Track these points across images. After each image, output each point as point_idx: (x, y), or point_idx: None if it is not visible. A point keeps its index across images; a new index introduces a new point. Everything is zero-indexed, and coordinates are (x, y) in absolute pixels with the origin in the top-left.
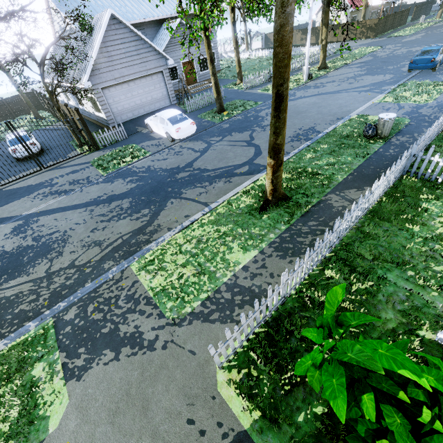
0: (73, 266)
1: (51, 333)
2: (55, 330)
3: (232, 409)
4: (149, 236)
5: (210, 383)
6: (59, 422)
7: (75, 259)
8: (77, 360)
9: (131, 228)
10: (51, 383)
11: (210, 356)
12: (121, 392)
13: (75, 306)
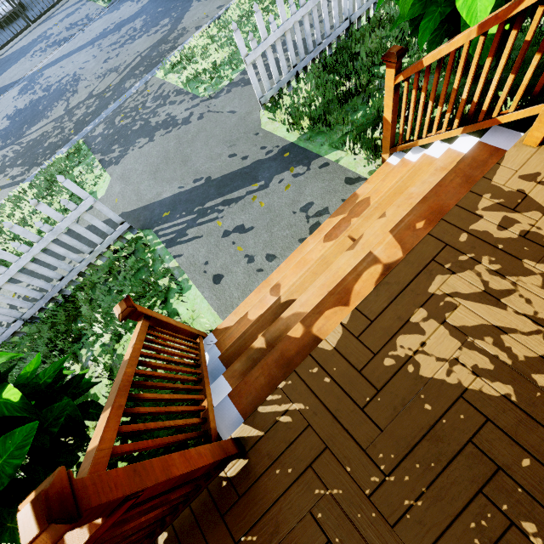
0: (91, 97)
1: (83, 148)
2: (86, 145)
3: (278, 135)
4: (172, 43)
5: (253, 126)
6: (105, 191)
7: (91, 91)
8: (113, 154)
9: (149, 44)
10: (92, 174)
11: (252, 108)
12: (159, 159)
13: (101, 124)
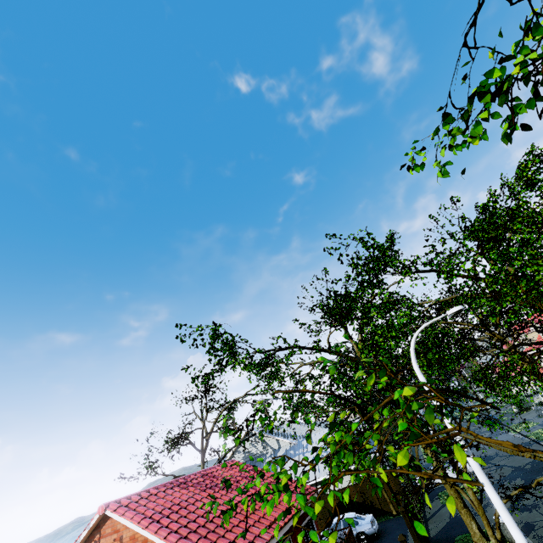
0: None
1: None
2: None
3: None
4: None
5: None
6: None
7: None
8: None
9: None
10: None
11: None
12: None
13: None
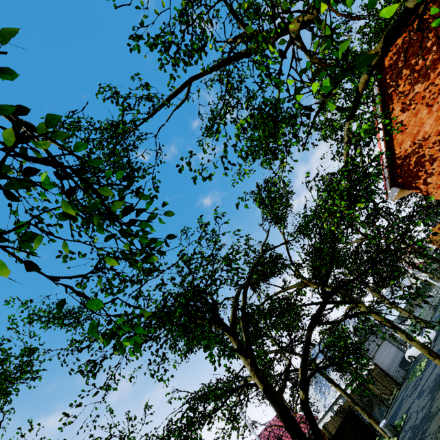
0: None
1: None
2: None
3: None
4: None
5: None
6: None
7: None
8: None
9: None
10: None
11: None
12: None
13: None
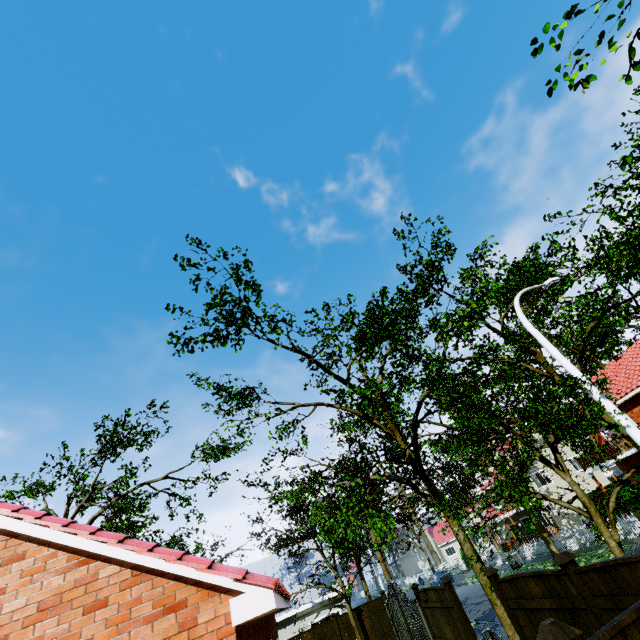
0: None
1: None
2: None
3: None
4: None
5: None
6: None
7: None
8: None
9: None
10: None
11: None
12: None
13: None
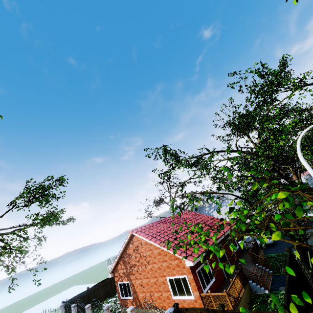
0: None
1: None
2: None
3: None
4: None
5: None
6: None
7: None
8: None
9: None
10: None
11: None
12: None
13: None
